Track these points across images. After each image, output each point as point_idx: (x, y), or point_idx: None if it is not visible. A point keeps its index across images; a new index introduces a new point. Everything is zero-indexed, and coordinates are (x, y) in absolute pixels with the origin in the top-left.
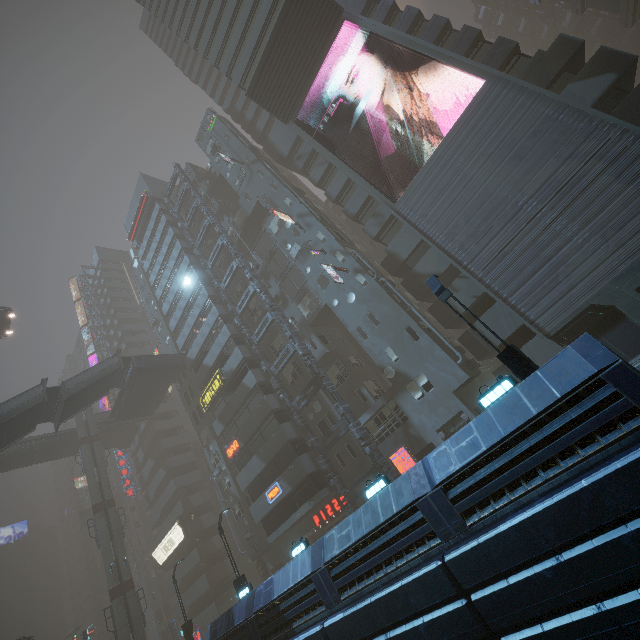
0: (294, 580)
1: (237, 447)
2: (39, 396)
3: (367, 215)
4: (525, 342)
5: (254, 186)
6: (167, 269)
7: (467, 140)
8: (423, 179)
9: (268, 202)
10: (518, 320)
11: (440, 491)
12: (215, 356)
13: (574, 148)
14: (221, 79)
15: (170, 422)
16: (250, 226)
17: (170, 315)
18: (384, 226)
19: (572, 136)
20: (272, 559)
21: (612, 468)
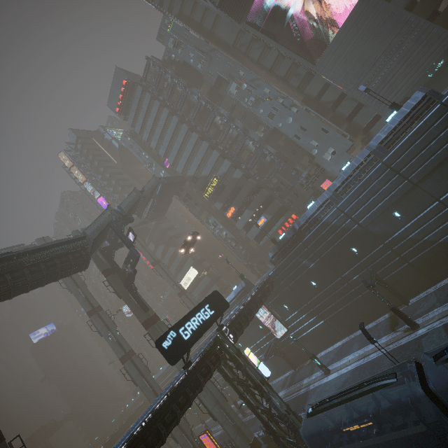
0: (319, 205)
1: (234, 210)
2: (136, 196)
3: (290, 76)
4: (374, 124)
5: (214, 66)
6: (158, 128)
7: (352, 29)
8: (330, 51)
9: (226, 75)
10: (372, 114)
11: (379, 145)
12: (210, 169)
13: (399, 30)
14: None
15: (167, 224)
16: (212, 93)
17: (166, 156)
18: (301, 81)
19: (399, 25)
20: (255, 261)
21: (429, 114)
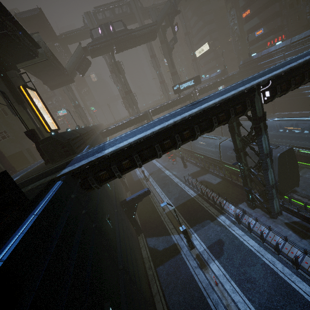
0: (278, 47)
1: (248, 13)
2: None
3: None
4: None
5: None
6: None
7: None
8: None
9: None
10: None
11: None
12: None
13: None
14: None
15: None
16: None
17: None
18: None
19: None
20: (243, 56)
21: None
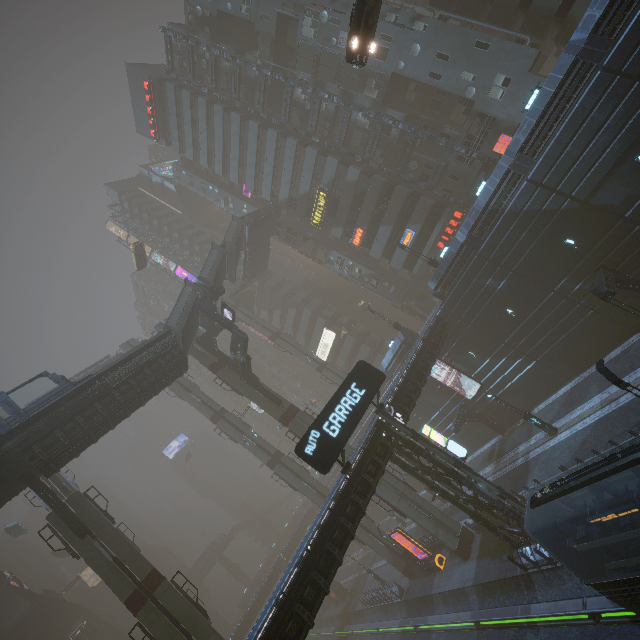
0: (495, 186)
1: (362, 233)
2: (218, 254)
3: None
4: None
5: None
6: (217, 141)
7: None
8: None
9: (290, 9)
10: None
11: (592, 35)
12: (309, 180)
13: None
14: None
15: (274, 279)
16: (277, 50)
17: (241, 181)
18: None
19: None
20: (413, 298)
21: None
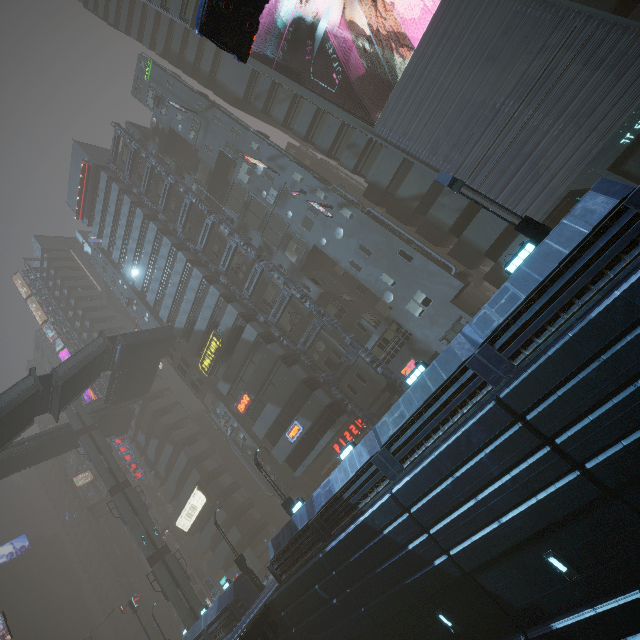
0: (354, 470)
1: (248, 400)
2: (31, 386)
3: (341, 148)
4: (509, 244)
5: (213, 135)
6: (131, 241)
7: (439, 48)
8: (399, 96)
9: (232, 150)
10: (501, 224)
11: (487, 346)
12: (207, 319)
13: (544, 41)
14: (147, 18)
15: (165, 400)
16: (215, 181)
17: (145, 290)
18: (360, 157)
19: (541, 29)
20: (299, 494)
21: None
